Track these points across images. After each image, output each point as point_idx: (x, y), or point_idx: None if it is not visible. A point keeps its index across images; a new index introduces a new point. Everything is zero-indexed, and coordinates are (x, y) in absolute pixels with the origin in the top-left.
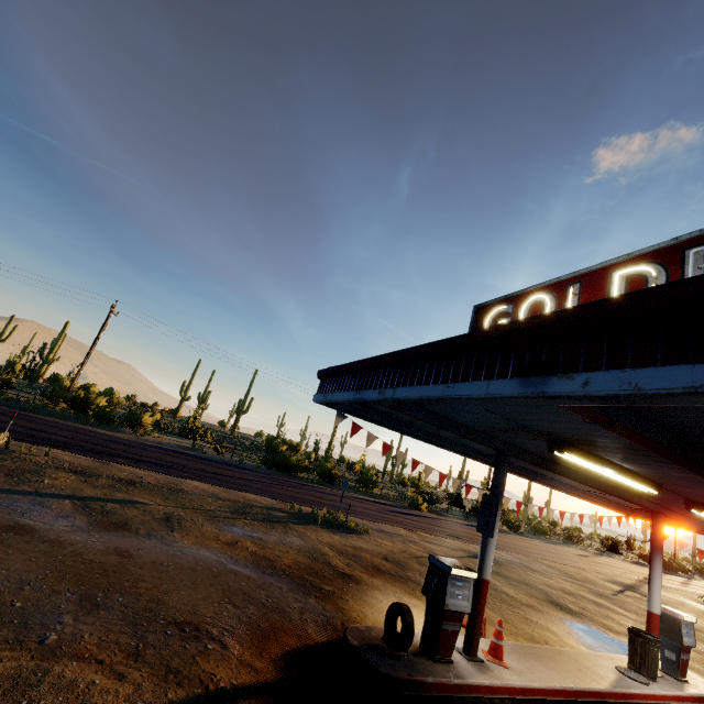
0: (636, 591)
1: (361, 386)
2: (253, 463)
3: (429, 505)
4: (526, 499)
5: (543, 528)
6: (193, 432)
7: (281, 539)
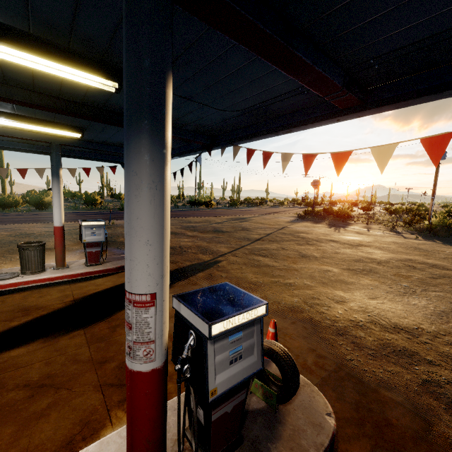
0: (241, 220)
1: None
2: None
3: None
4: (238, 189)
5: (235, 202)
6: None
7: None
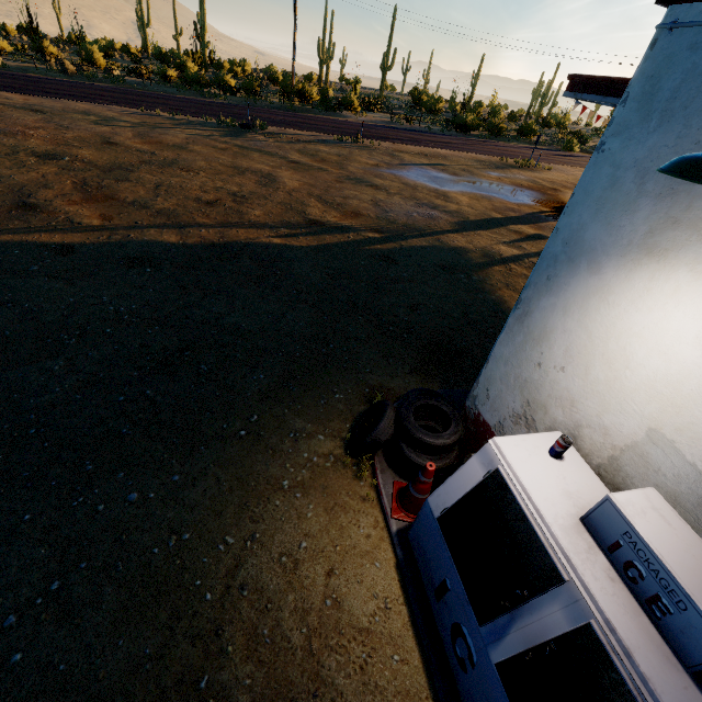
0: None
1: (607, 94)
2: (435, 128)
3: (580, 146)
4: None
5: None
6: (371, 105)
7: (514, 177)
